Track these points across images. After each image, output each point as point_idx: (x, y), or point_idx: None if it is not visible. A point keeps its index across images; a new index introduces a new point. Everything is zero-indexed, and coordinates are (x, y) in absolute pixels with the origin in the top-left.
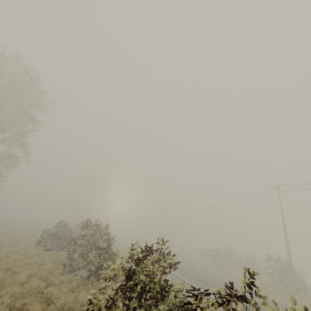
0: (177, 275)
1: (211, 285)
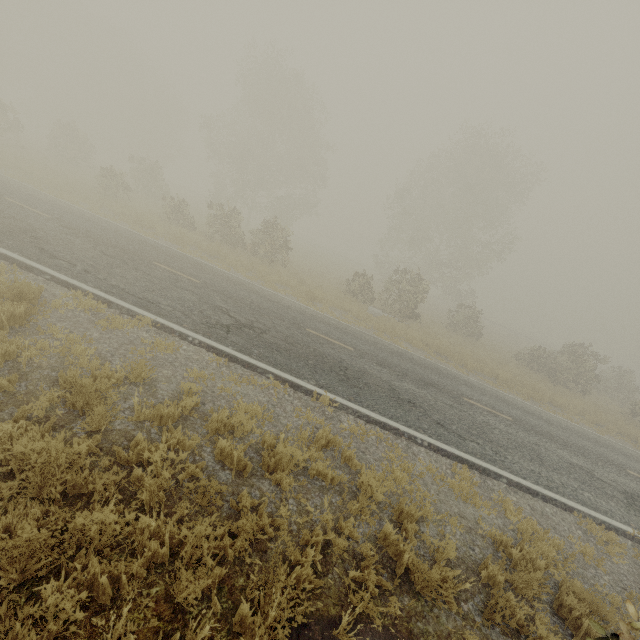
0: (450, 369)
1: (394, 353)
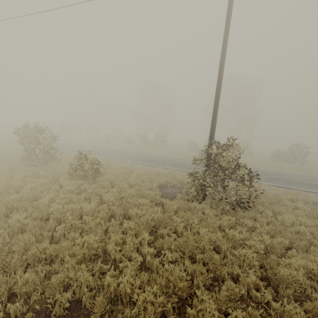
0: None
1: None
